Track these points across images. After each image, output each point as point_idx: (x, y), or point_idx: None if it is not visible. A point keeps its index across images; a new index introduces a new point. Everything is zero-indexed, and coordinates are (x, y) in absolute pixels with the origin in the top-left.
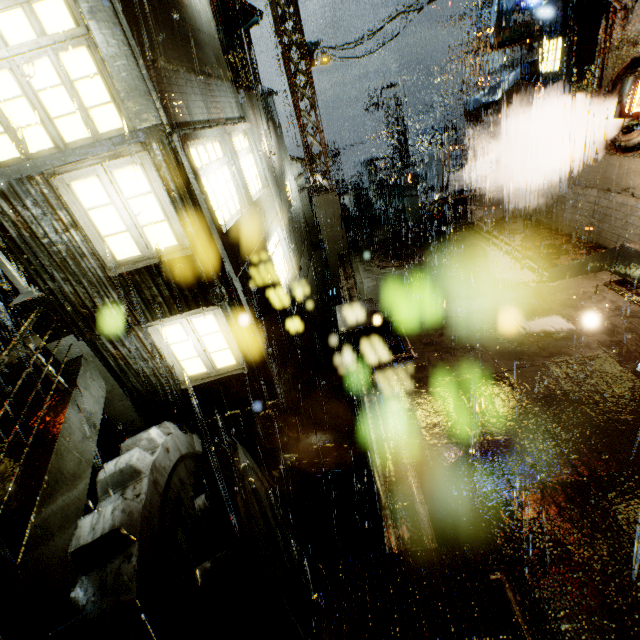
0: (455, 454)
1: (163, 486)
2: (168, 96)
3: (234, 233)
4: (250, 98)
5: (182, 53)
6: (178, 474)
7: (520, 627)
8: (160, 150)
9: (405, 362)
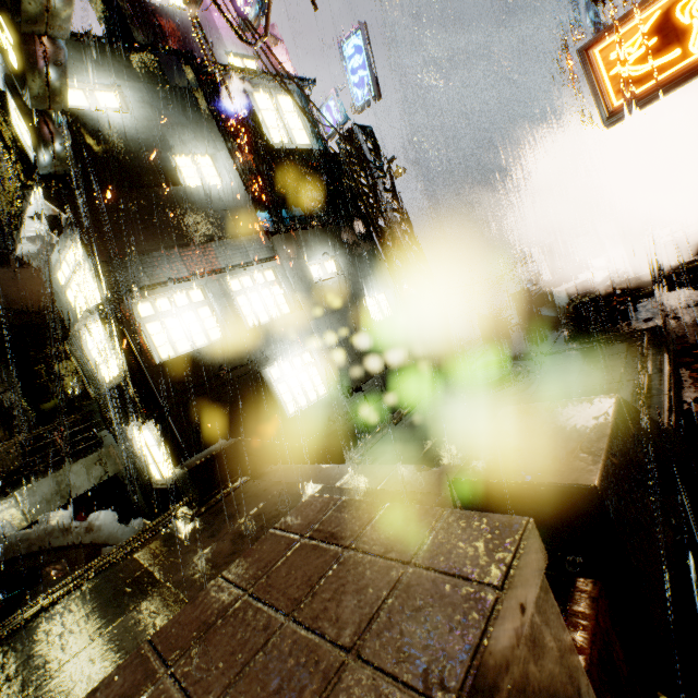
0: (15, 649)
1: (16, 554)
2: (122, 275)
3: (180, 362)
4: (291, 237)
5: (168, 238)
6: (66, 555)
7: None
8: (95, 313)
9: (181, 524)
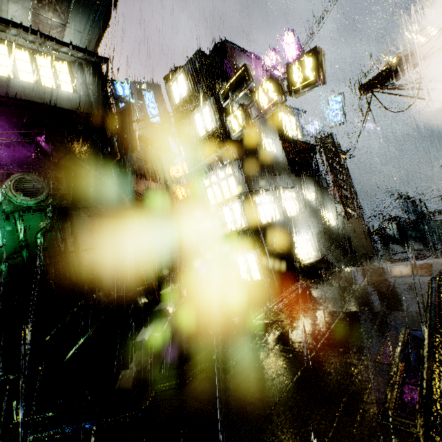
0: (304, 302)
1: None
2: (251, 184)
3: (269, 225)
4: (301, 179)
5: (263, 171)
6: None
7: (270, 327)
8: (243, 198)
9: (321, 281)
